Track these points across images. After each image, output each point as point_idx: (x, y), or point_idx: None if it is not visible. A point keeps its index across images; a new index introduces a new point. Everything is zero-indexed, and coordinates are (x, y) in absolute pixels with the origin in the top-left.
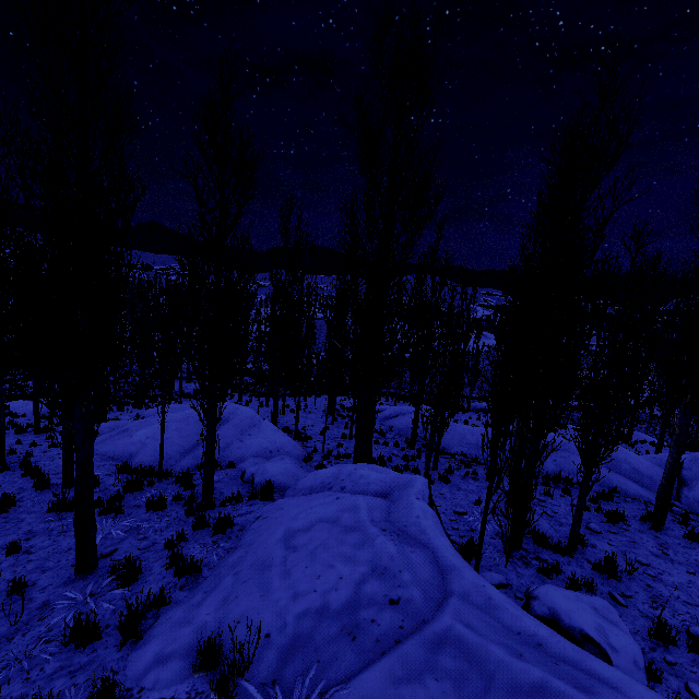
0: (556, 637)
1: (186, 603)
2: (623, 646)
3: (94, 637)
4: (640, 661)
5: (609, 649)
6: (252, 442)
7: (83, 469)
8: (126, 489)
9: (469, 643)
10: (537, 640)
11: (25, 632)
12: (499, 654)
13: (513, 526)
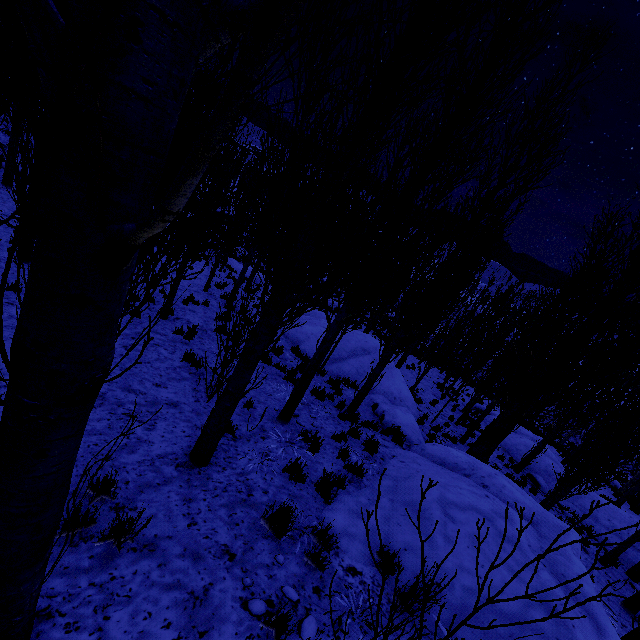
0: None
1: (355, 497)
2: None
3: (301, 479)
4: None
5: None
6: (383, 382)
7: (320, 356)
8: (298, 368)
9: None
10: None
11: (255, 441)
12: None
13: None
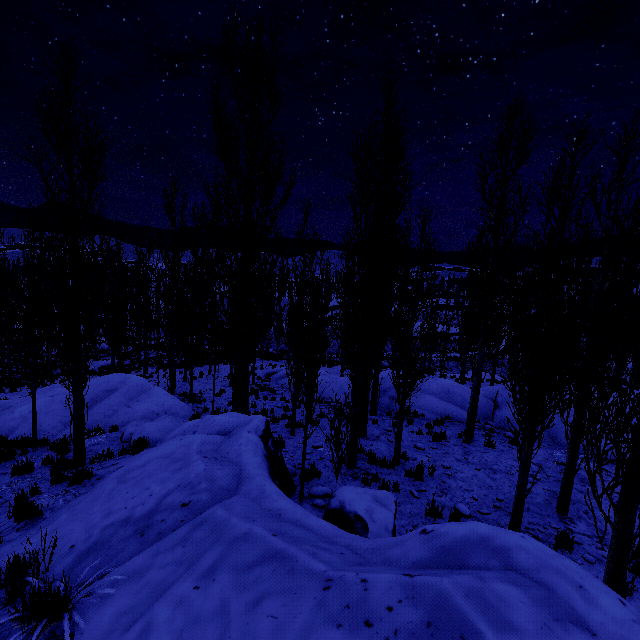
0: (295, 508)
1: (17, 540)
2: (381, 518)
3: None
4: (390, 526)
5: (370, 521)
6: (140, 407)
7: None
8: None
9: (219, 519)
10: (280, 512)
11: None
12: (234, 522)
13: (338, 448)
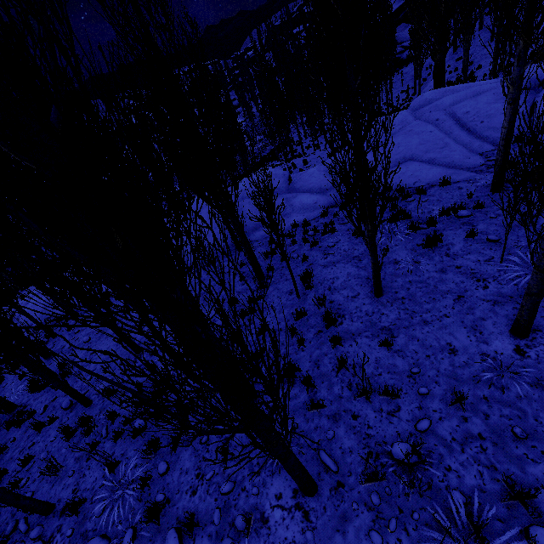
0: None
1: None
2: None
3: None
4: None
5: None
6: None
7: None
8: None
9: None
10: None
11: None
12: None
13: None
